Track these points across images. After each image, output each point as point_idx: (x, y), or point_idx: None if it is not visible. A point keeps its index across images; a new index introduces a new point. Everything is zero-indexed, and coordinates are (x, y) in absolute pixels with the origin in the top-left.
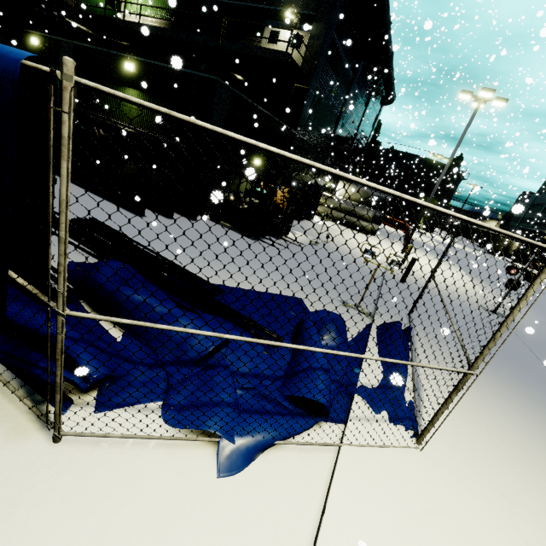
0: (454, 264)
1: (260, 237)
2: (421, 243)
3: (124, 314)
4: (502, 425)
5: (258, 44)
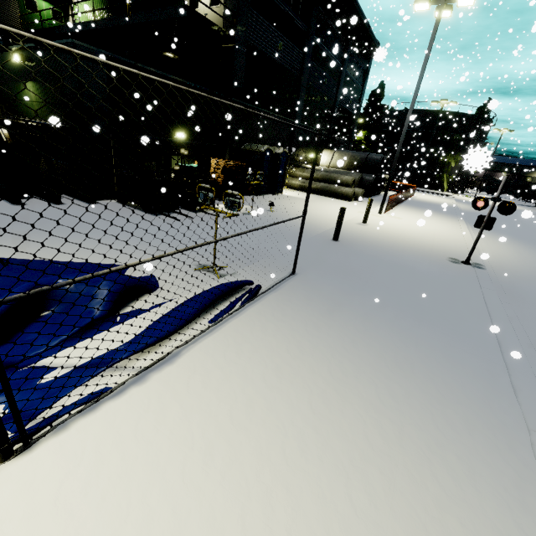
0: (458, 219)
1: (170, 212)
2: (427, 203)
3: None
4: (274, 419)
5: None
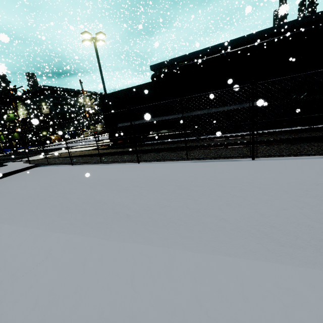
0: None
1: None
2: None
3: (5, 151)
4: None
5: (42, 111)
